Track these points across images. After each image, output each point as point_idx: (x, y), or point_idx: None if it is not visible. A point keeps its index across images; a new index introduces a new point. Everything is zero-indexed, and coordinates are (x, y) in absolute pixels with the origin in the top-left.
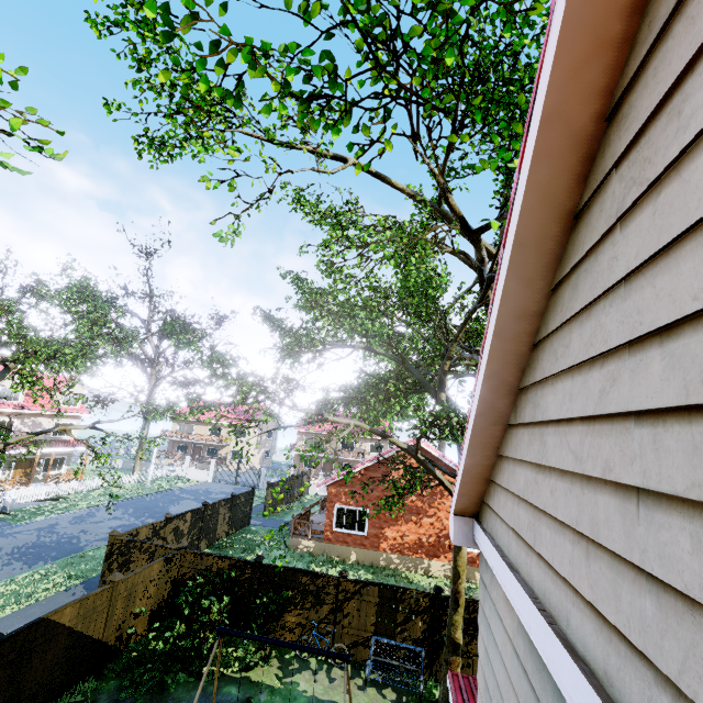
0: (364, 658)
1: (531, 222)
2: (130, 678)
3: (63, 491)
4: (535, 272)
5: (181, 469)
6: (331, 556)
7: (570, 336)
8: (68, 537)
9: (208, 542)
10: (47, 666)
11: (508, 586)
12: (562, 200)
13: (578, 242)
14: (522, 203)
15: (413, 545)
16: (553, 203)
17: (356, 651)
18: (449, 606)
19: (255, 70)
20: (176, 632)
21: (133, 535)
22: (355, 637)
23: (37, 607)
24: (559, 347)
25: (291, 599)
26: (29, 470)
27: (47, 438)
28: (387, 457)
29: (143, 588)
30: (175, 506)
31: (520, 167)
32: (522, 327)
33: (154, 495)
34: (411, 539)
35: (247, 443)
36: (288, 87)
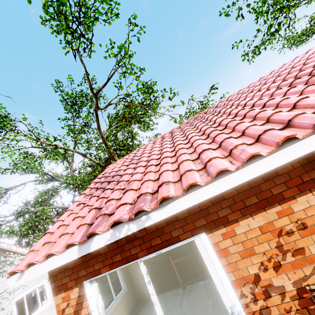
0: None
1: None
2: None
3: None
4: None
5: None
6: None
7: None
8: None
9: None
10: None
11: None
12: None
13: None
14: None
15: None
16: None
17: None
18: None
19: None
20: None
21: None
22: None
23: None
24: None
25: None
26: None
27: None
28: None
29: None
30: None
31: None
32: None
33: None
34: None
35: None
36: None
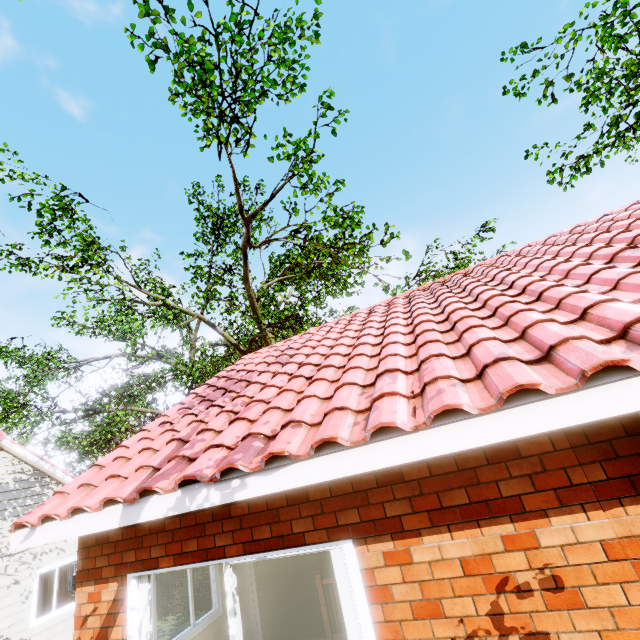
0: None
1: None
2: None
3: None
4: None
5: None
6: None
7: None
8: None
9: None
10: None
11: None
12: None
13: None
14: None
15: None
16: None
17: None
18: None
19: None
20: None
21: None
22: None
23: None
24: None
25: None
26: None
27: None
28: None
29: None
30: None
31: None
32: None
33: None
34: None
35: None
36: None
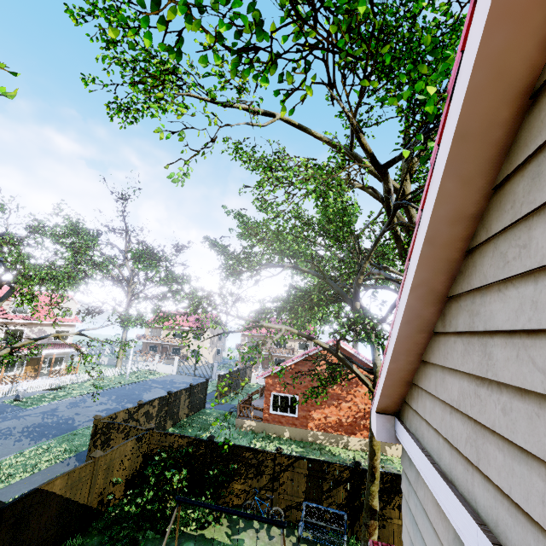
0: (297, 519)
1: (477, 107)
2: (109, 535)
3: (62, 382)
4: (476, 169)
5: (152, 364)
6: (269, 433)
7: (529, 234)
8: (65, 419)
9: (172, 422)
10: (42, 526)
11: (442, 497)
12: (519, 75)
13: (540, 122)
14: (468, 83)
15: (335, 424)
16: (506, 80)
17: (290, 513)
18: (367, 479)
19: (191, 24)
20: (145, 497)
21: (113, 418)
22: (289, 502)
23: (40, 476)
24: (510, 249)
25: (237, 470)
26: (36, 367)
27: (50, 342)
28: (312, 354)
29: (119, 461)
30: (147, 394)
31: (461, 47)
32: (456, 232)
33: (131, 385)
34: (333, 420)
35: (198, 346)
36: (221, 40)
